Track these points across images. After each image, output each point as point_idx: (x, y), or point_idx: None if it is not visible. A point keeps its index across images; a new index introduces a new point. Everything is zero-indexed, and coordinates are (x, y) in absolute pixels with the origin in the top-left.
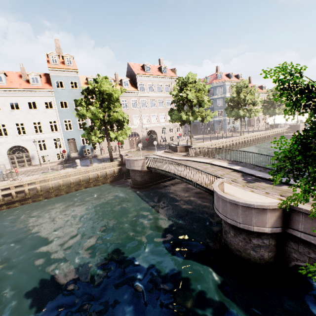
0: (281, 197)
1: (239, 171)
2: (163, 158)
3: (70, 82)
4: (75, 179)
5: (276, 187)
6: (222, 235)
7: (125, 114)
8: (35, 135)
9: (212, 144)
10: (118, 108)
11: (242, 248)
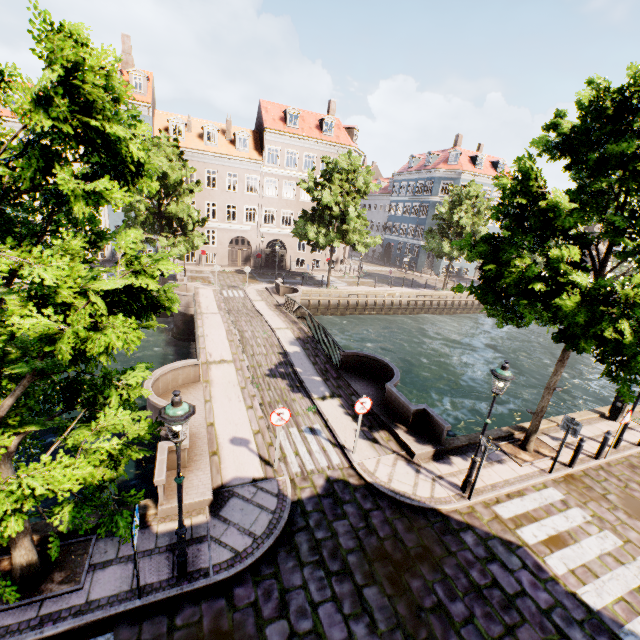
0: (256, 406)
1: (287, 355)
2: (245, 300)
3: None
4: None
5: (287, 392)
6: None
7: (192, 210)
8: None
9: (369, 294)
10: (185, 197)
11: None
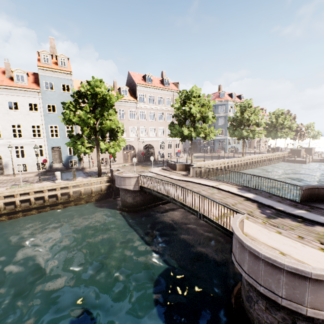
0: (323, 246)
1: (254, 200)
2: (160, 176)
3: (63, 85)
4: (52, 195)
5: (308, 227)
6: (242, 299)
7: (119, 123)
8: (13, 140)
9: (214, 164)
10: (113, 116)
11: None
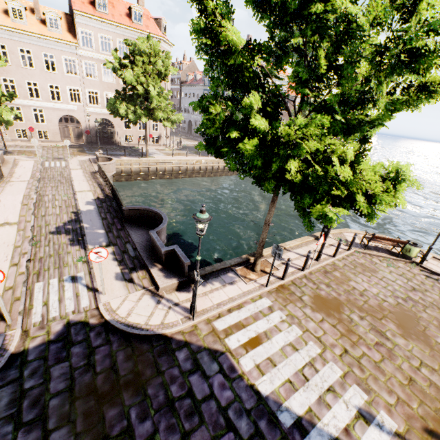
0: (22, 262)
1: (79, 213)
2: (65, 169)
3: None
4: None
5: (65, 246)
6: None
7: None
8: None
9: (181, 162)
10: None
11: None
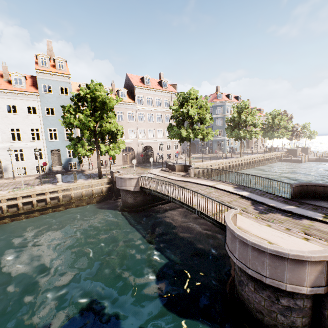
0: (306, 236)
1: (248, 197)
2: (160, 177)
3: (61, 88)
4: (54, 198)
5: (295, 221)
6: (235, 285)
7: (119, 126)
8: (12, 143)
9: (212, 164)
10: (112, 119)
11: (266, 309)
